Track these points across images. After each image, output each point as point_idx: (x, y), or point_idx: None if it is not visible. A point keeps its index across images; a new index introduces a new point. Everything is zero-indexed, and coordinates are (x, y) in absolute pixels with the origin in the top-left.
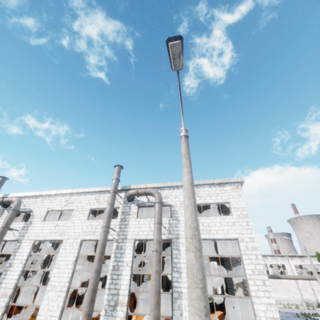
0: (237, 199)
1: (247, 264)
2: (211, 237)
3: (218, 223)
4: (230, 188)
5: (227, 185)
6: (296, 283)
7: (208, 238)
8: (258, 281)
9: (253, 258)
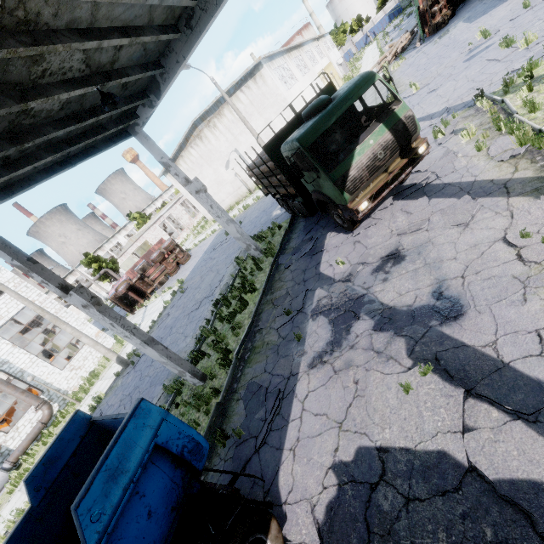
0: (1, 274)
1: (50, 311)
2: (7, 319)
3: (3, 305)
4: None
5: None
6: None
7: (6, 322)
8: (63, 315)
9: (51, 305)
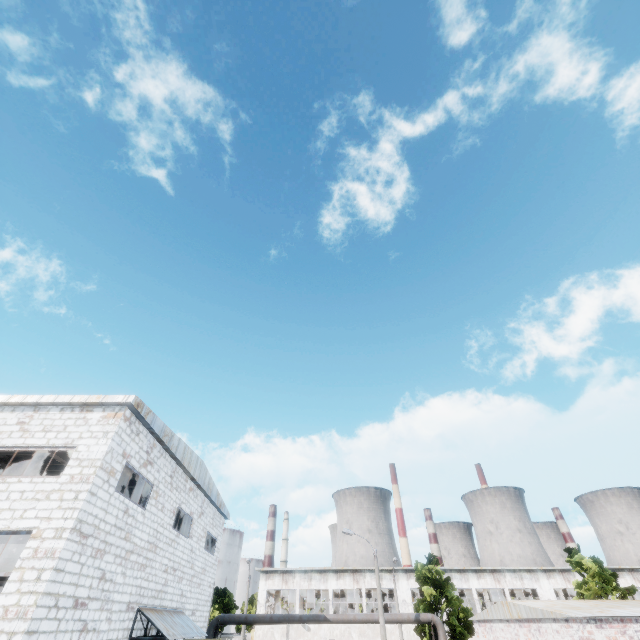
0: (96, 441)
1: (7, 593)
2: None
3: (16, 494)
4: (100, 416)
5: (98, 410)
6: (400, 630)
7: None
8: None
9: (30, 579)
